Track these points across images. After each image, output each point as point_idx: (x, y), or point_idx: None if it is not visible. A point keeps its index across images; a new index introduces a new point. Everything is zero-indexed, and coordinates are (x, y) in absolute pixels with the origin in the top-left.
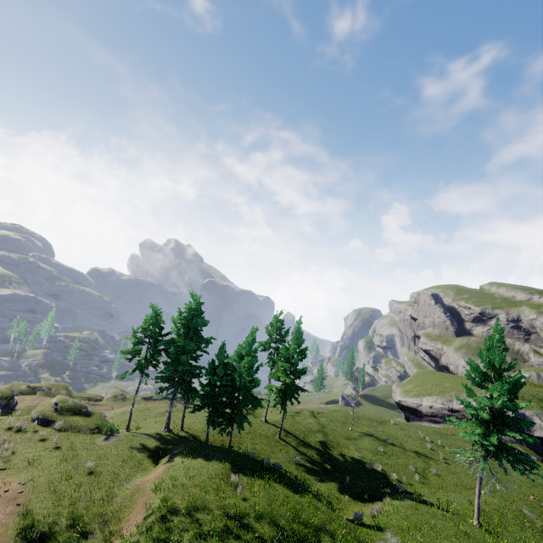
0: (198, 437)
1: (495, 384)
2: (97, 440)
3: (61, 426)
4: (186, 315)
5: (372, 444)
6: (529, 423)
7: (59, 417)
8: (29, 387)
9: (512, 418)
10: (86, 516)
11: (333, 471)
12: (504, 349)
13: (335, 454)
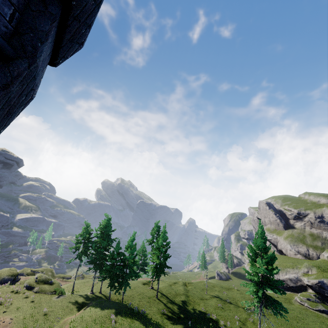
0: (108, 297)
1: (258, 259)
2: (53, 298)
3: (37, 290)
4: (102, 226)
5: (216, 302)
6: (279, 283)
7: (37, 285)
8: (32, 271)
9: (271, 280)
10: None
11: (184, 318)
12: (264, 238)
13: (189, 308)
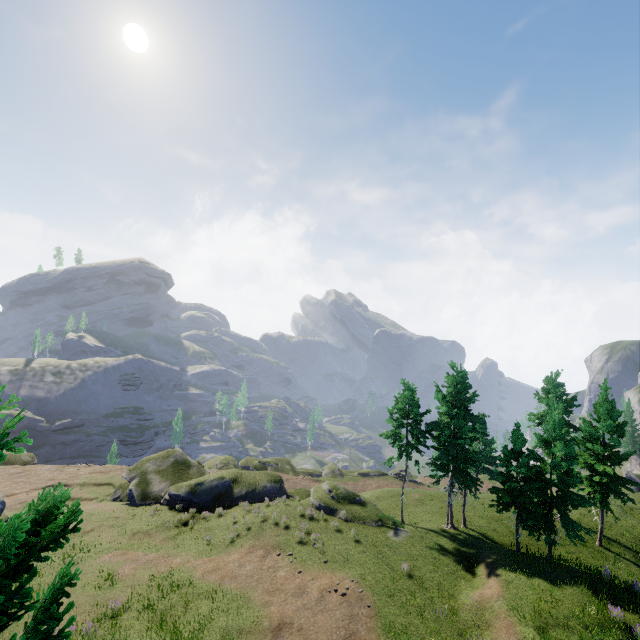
0: (490, 537)
1: None
2: (388, 535)
3: (345, 516)
4: (451, 390)
5: None
6: None
7: (339, 505)
8: (260, 462)
9: None
10: (442, 632)
11: None
12: None
13: None
